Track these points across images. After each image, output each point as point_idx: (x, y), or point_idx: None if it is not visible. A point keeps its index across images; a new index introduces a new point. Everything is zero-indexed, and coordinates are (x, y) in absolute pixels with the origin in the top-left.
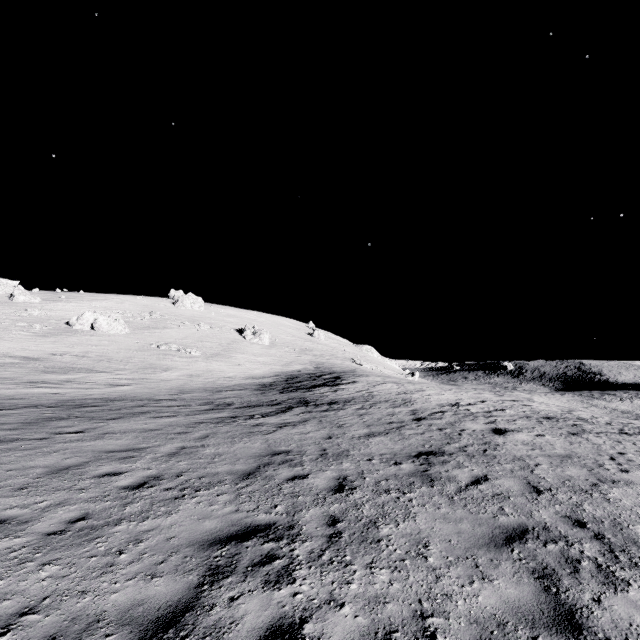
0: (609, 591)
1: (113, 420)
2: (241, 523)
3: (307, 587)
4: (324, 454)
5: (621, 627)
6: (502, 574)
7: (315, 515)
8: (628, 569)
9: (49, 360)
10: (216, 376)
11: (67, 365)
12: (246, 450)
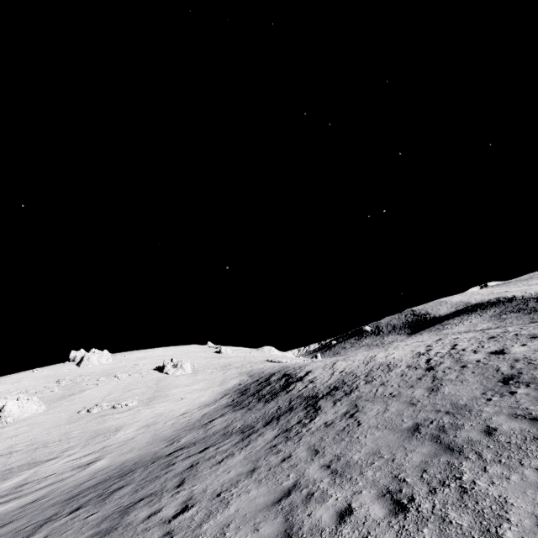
0: None
1: (184, 485)
2: None
3: None
4: (448, 412)
5: None
6: None
7: None
8: None
9: None
10: (172, 417)
11: None
12: (384, 440)
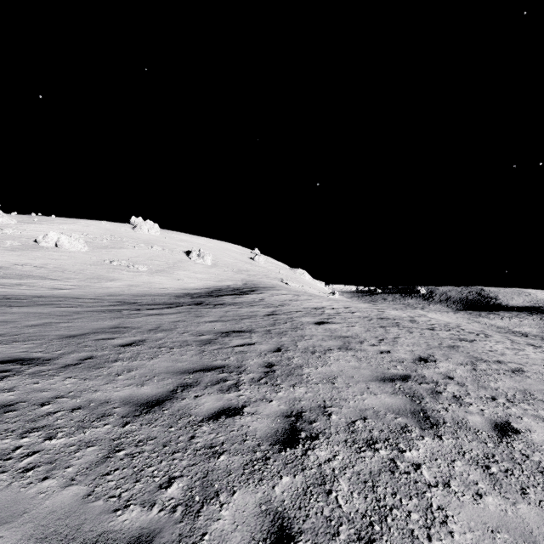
0: (216, 393)
1: (19, 307)
2: (15, 357)
3: (3, 384)
4: (154, 329)
5: (187, 406)
6: (157, 384)
7: (80, 355)
8: (254, 385)
9: (10, 269)
10: (153, 287)
11: (24, 273)
12: (96, 325)
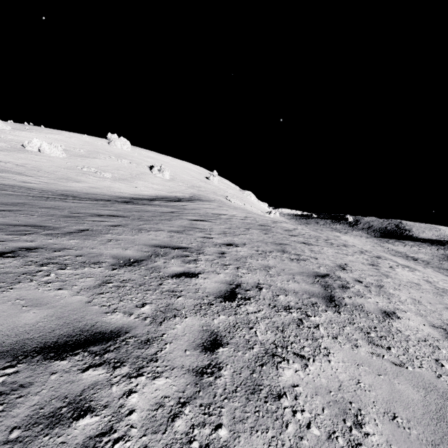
0: (1, 235)
1: None
2: None
3: None
4: (47, 207)
5: None
6: None
7: None
8: (42, 235)
9: None
10: (111, 190)
11: (5, 168)
12: (6, 201)
